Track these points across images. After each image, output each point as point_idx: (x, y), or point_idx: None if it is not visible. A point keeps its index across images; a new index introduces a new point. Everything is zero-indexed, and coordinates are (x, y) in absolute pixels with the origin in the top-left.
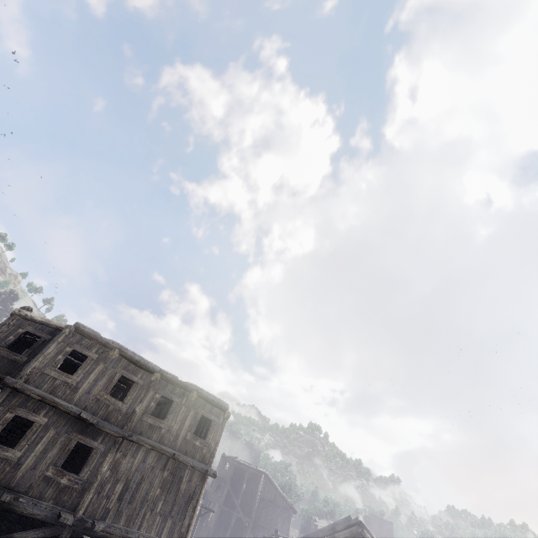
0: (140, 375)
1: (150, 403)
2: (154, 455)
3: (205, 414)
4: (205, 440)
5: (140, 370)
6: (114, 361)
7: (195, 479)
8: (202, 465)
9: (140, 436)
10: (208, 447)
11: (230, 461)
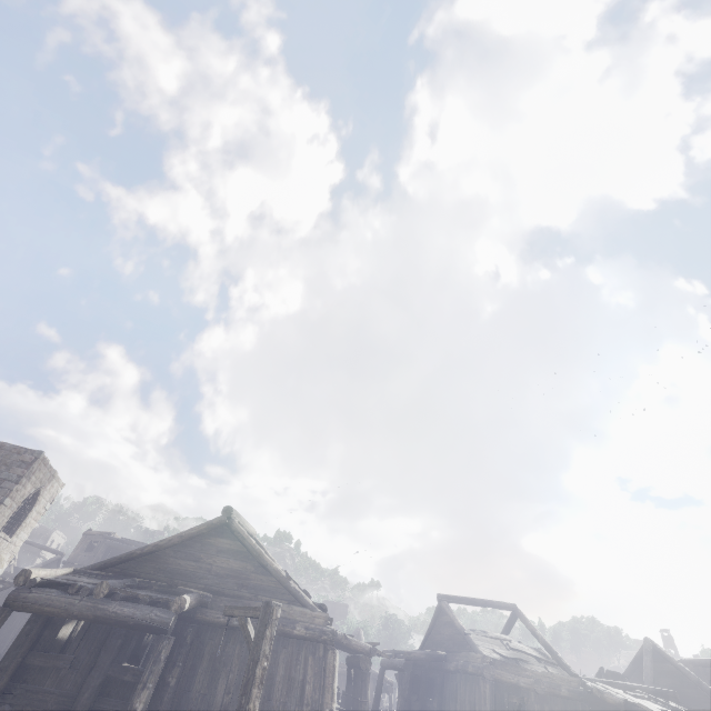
0: None
1: None
2: None
3: None
4: None
5: None
6: None
7: None
8: None
9: None
10: None
11: (100, 538)
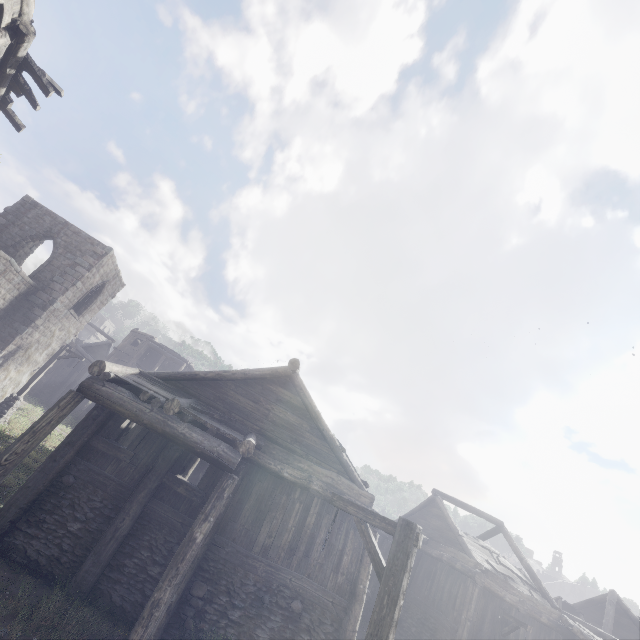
0: None
1: None
2: None
3: None
4: None
5: None
6: None
7: None
8: None
9: None
10: None
11: (144, 338)
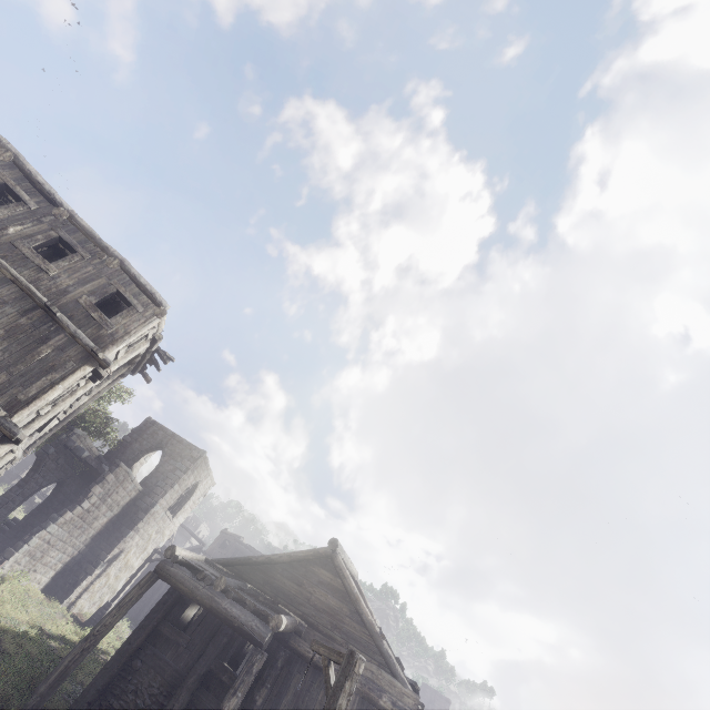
0: (37, 200)
1: (38, 235)
2: (14, 290)
3: (123, 292)
4: (110, 321)
5: (40, 195)
6: (1, 163)
7: (71, 353)
8: (90, 342)
9: (1, 259)
10: (111, 329)
11: (232, 539)
